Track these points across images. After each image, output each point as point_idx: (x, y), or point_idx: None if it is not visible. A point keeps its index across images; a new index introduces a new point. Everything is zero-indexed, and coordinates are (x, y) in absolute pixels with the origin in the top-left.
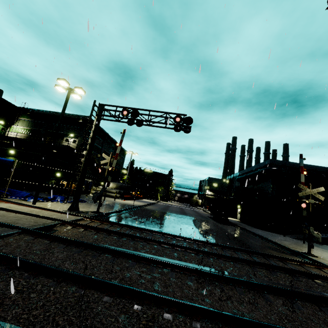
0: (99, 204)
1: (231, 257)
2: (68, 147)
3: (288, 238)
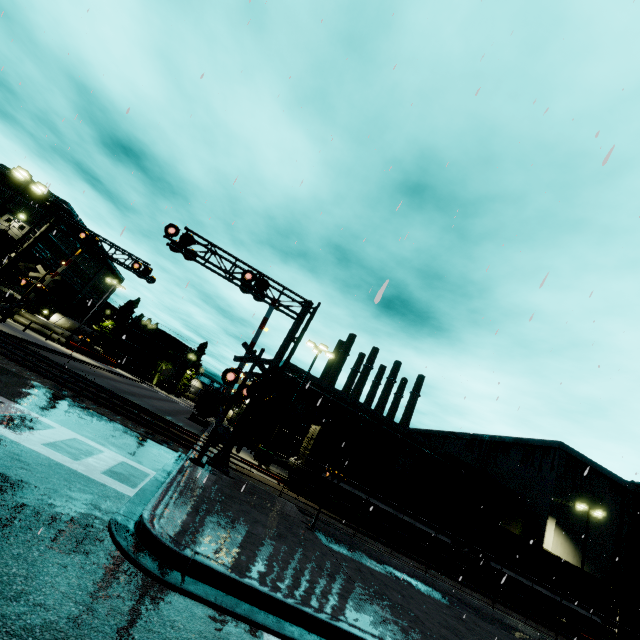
0: (2, 319)
1: (96, 387)
2: (4, 232)
3: (245, 449)
